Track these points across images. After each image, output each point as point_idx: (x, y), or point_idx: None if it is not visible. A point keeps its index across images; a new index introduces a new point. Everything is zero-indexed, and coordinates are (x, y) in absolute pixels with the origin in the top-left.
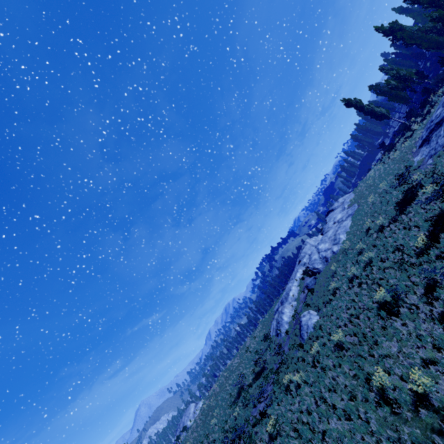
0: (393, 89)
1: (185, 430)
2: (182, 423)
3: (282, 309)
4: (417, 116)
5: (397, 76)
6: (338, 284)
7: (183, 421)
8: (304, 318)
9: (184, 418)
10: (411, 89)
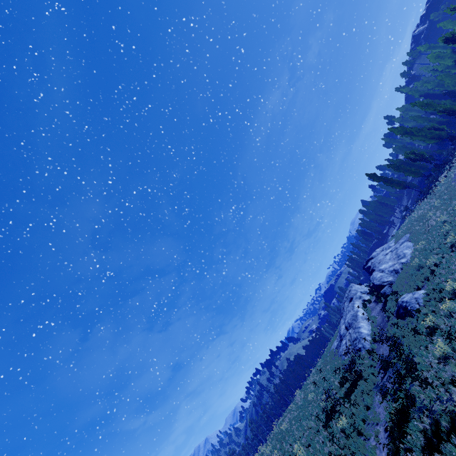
0: (412, 160)
1: None
2: None
3: (357, 324)
4: (441, 171)
5: (412, 154)
6: (436, 259)
7: None
8: (405, 298)
9: None
10: (427, 161)
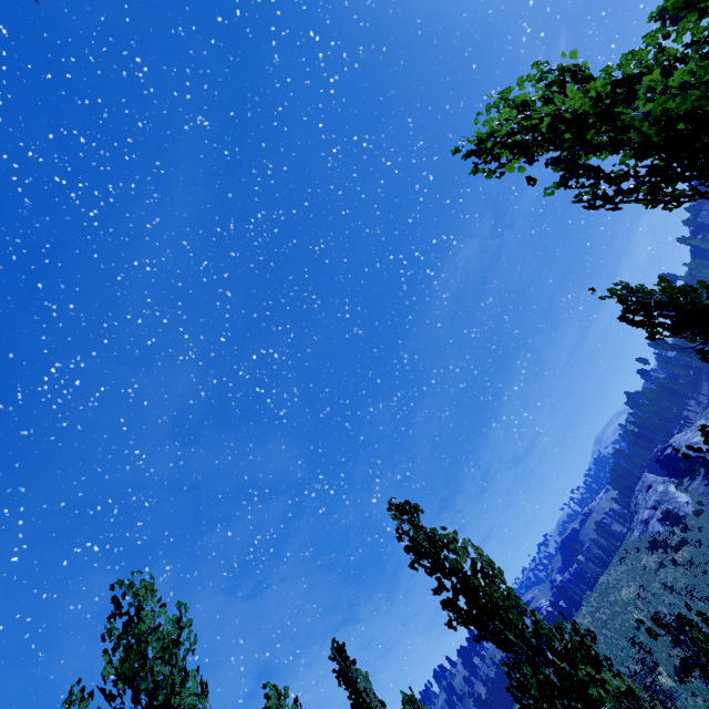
0: None
1: None
2: None
3: (671, 495)
4: None
5: None
6: None
7: None
8: None
9: None
10: None
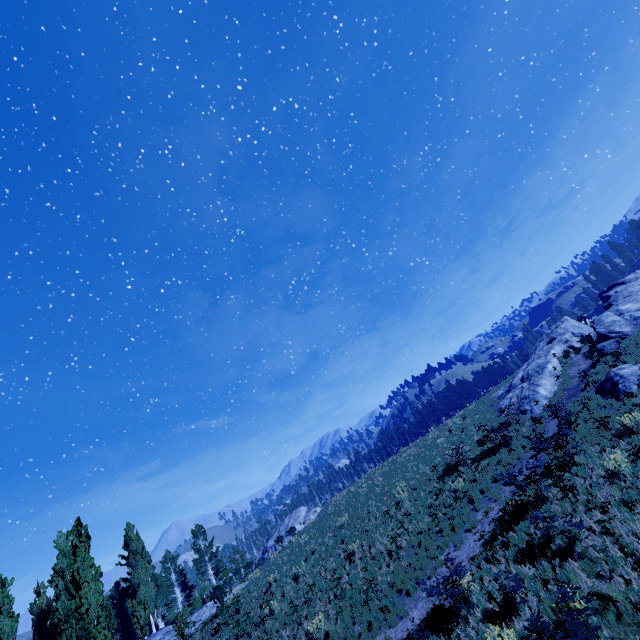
0: None
1: (289, 535)
2: (285, 526)
3: (536, 380)
4: None
5: None
6: None
7: (287, 524)
8: (625, 370)
9: (288, 521)
10: None
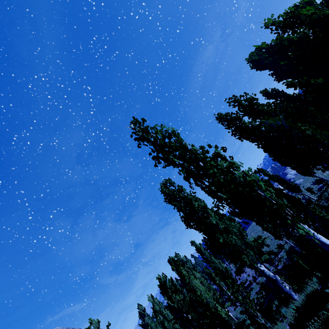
0: None
1: None
2: None
3: None
4: None
5: None
6: None
7: None
8: (297, 181)
9: None
10: None
